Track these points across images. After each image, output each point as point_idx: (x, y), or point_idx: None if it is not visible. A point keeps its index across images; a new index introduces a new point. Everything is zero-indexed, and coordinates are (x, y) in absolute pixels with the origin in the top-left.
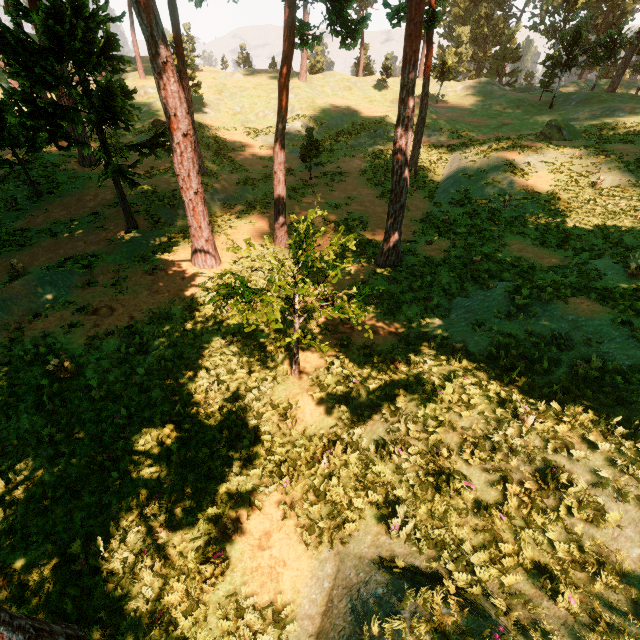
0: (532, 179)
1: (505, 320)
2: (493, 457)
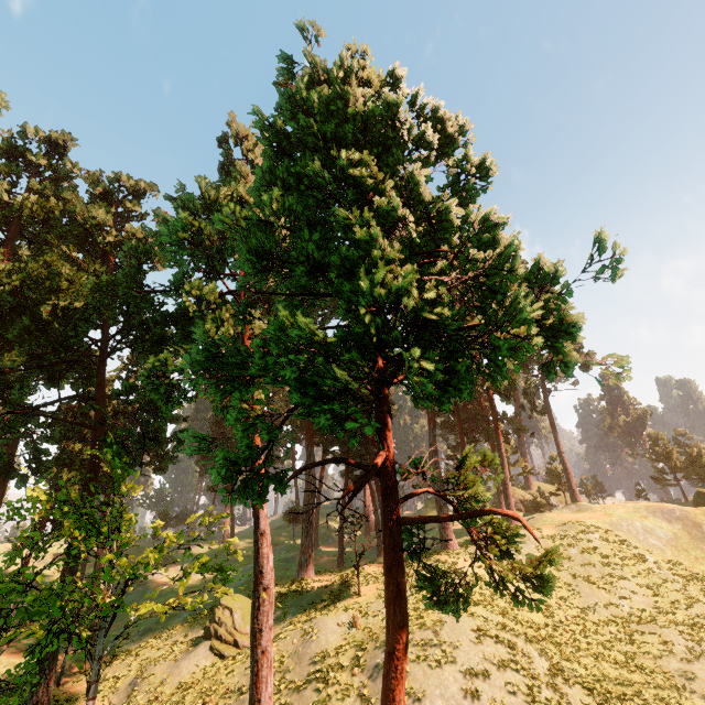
0: (158, 583)
1: (158, 626)
2: (161, 647)
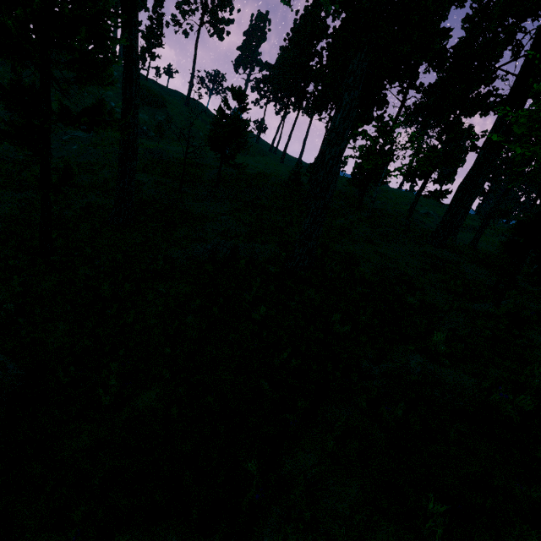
0: None
1: None
2: None
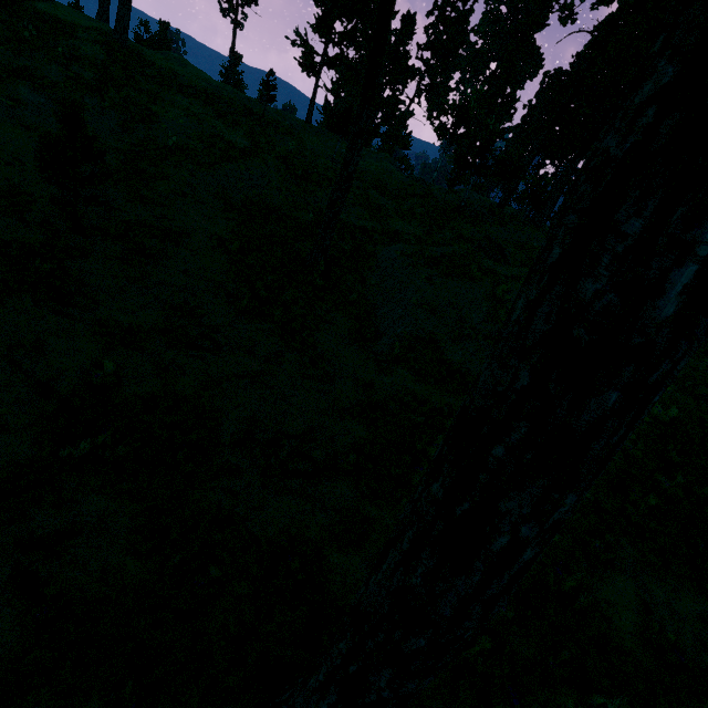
0: None
1: None
2: None
